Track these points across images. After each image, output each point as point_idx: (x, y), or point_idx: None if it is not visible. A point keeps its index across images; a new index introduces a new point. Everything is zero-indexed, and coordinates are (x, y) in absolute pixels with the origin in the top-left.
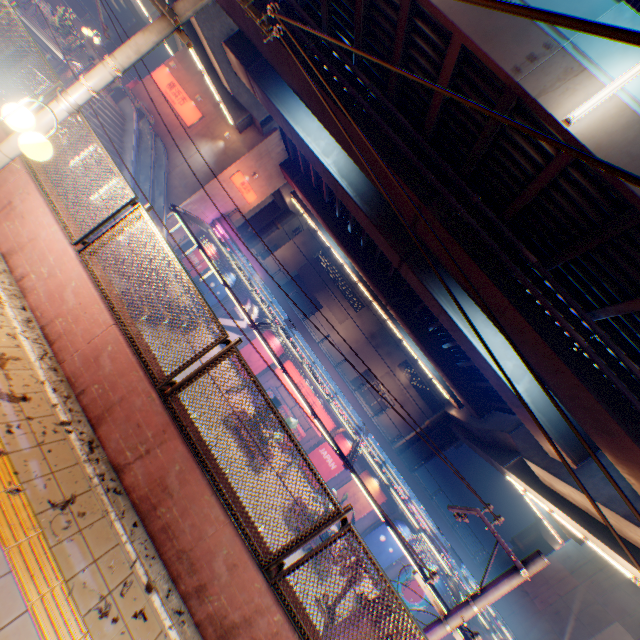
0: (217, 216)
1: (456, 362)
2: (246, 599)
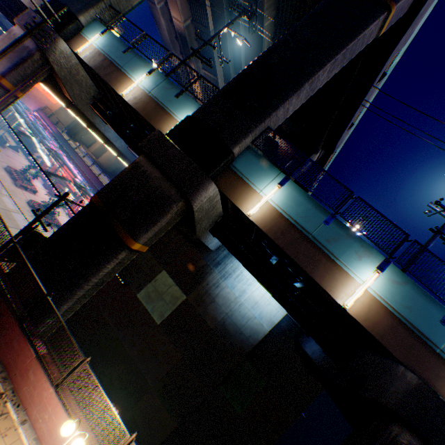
0: (36, 109)
1: None
2: None
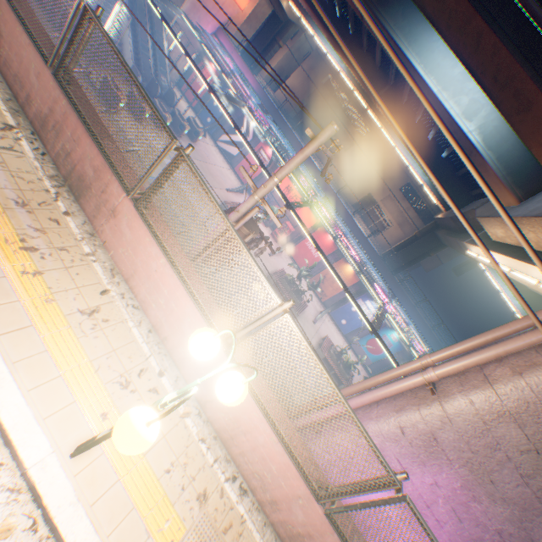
0: (213, 31)
1: (441, 154)
2: (49, 97)
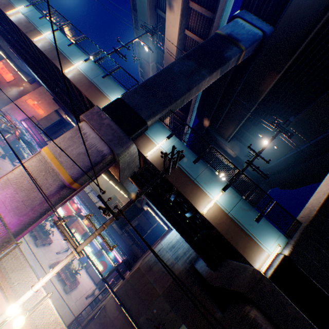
0: (23, 118)
1: None
2: None
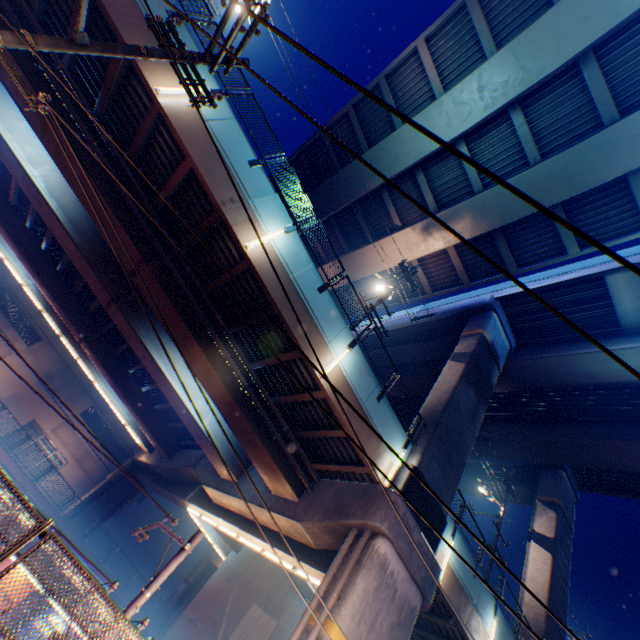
0: None
1: (155, 404)
2: None
